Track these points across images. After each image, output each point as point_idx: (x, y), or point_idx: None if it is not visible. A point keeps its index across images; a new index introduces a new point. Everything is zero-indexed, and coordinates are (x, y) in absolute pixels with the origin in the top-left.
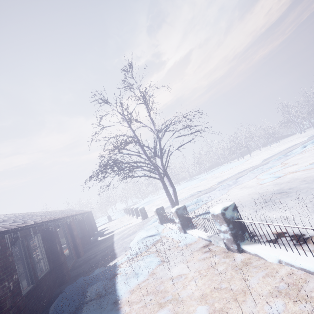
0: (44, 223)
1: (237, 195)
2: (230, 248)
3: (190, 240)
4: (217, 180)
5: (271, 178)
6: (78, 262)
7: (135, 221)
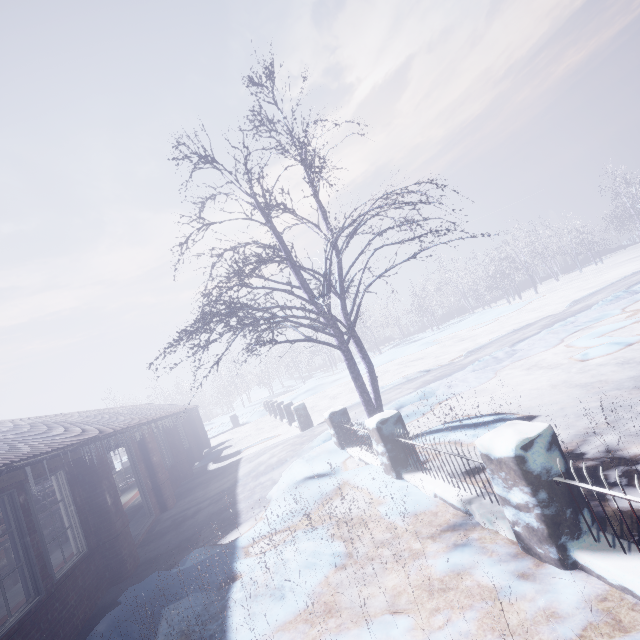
0: (73, 447)
1: (521, 384)
2: (533, 552)
3: (412, 503)
4: (463, 345)
5: (607, 347)
6: (160, 523)
7: (285, 432)
